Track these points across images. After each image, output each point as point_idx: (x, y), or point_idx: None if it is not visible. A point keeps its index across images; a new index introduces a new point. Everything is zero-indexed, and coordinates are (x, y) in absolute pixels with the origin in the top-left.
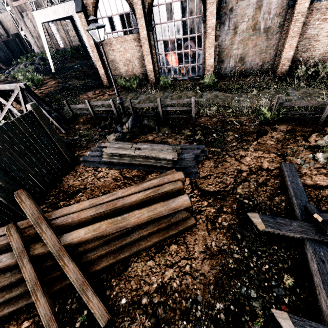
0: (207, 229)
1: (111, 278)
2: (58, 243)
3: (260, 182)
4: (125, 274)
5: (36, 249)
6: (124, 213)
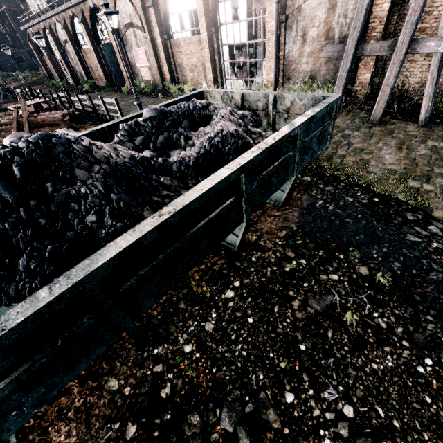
0: None
1: None
2: None
3: None
4: None
5: None
6: None
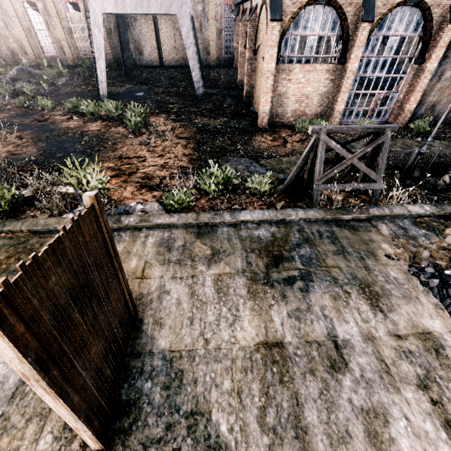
0: None
1: None
2: None
3: None
4: None
5: None
6: None
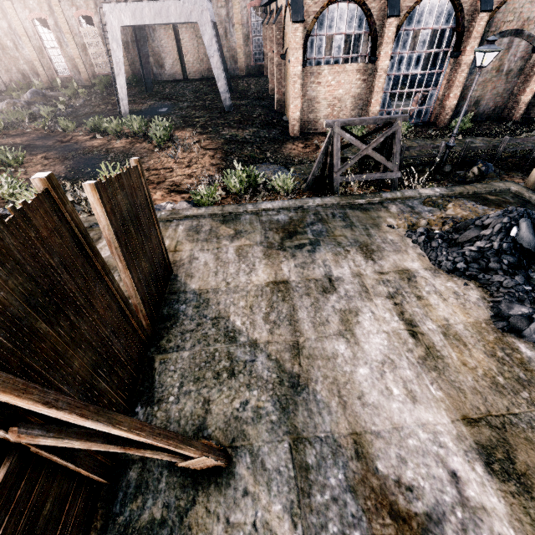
0: None
1: None
2: None
3: None
4: None
5: None
6: None
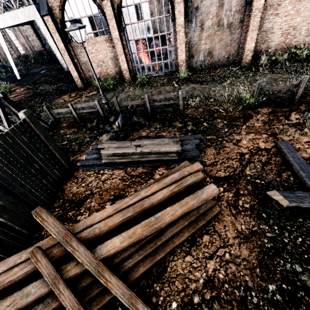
0: (232, 214)
1: (153, 283)
2: (94, 259)
3: (264, 161)
4: (166, 276)
5: (69, 271)
6: (152, 213)
